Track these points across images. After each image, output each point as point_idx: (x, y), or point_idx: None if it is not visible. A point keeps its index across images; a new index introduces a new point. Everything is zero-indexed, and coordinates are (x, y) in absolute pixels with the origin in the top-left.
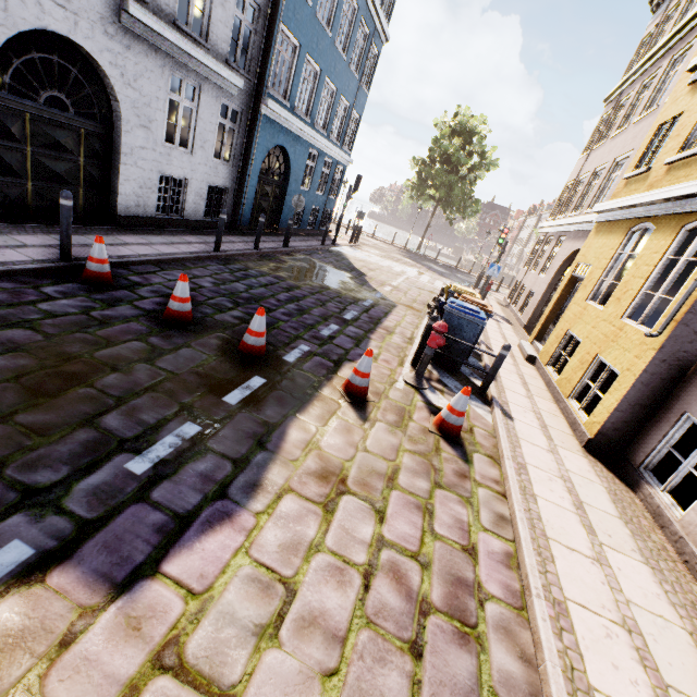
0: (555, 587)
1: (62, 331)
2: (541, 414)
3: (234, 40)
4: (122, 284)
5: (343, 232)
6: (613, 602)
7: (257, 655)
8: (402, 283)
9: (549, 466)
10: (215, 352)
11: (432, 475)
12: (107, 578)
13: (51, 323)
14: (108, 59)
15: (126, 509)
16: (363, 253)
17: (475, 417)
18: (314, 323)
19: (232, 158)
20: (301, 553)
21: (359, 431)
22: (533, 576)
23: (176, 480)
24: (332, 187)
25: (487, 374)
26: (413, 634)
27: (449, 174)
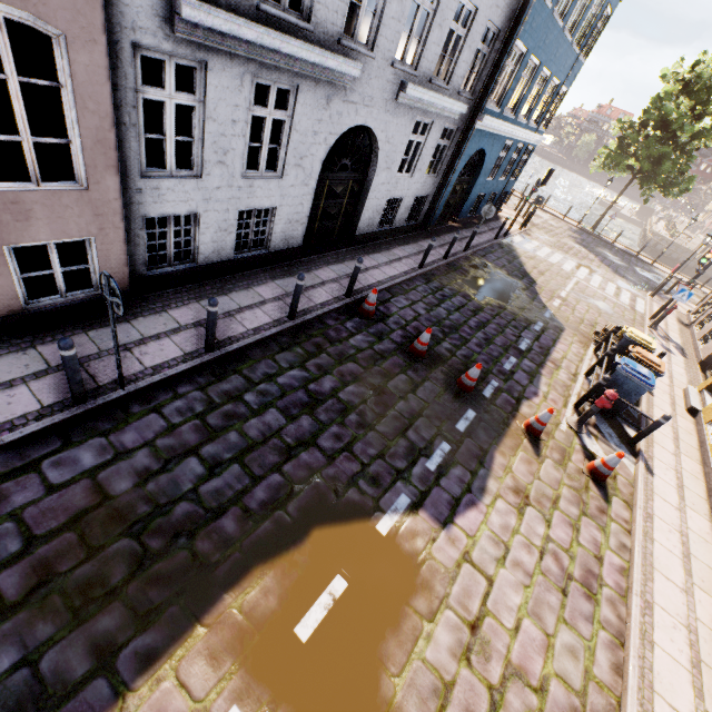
0: (649, 594)
1: (368, 364)
2: (682, 474)
3: (469, 69)
4: (378, 316)
5: (511, 205)
6: (685, 615)
7: (497, 568)
8: (571, 293)
9: (672, 521)
10: (443, 385)
11: (581, 506)
12: (437, 519)
13: (361, 358)
14: (381, 129)
15: (434, 489)
16: (532, 243)
17: (620, 466)
18: (498, 356)
19: (438, 170)
20: (509, 532)
21: (535, 464)
22: (636, 584)
23: (448, 478)
24: (515, 169)
25: (641, 431)
26: (563, 586)
27: (661, 145)
